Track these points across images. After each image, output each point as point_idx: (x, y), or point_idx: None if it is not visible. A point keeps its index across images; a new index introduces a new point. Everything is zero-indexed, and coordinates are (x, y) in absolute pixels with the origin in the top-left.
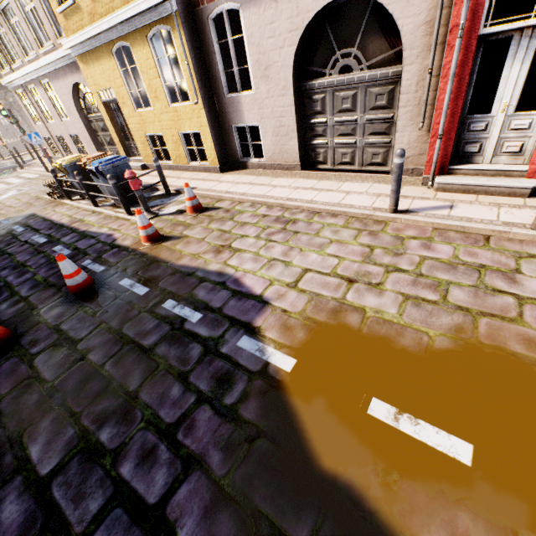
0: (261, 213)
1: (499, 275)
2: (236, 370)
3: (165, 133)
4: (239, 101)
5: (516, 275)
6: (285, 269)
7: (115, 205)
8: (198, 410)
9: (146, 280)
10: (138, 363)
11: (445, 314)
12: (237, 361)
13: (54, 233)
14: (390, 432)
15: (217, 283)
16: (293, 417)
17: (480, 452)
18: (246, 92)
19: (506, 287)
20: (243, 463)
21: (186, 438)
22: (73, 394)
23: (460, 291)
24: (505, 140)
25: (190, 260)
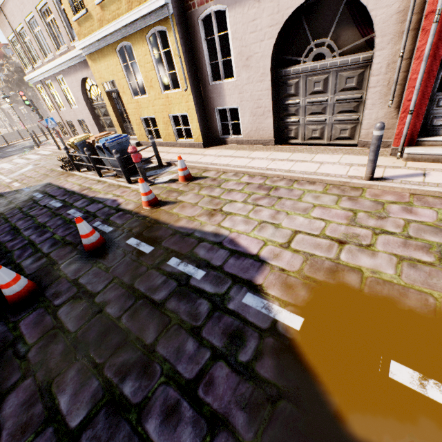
0: (245, 181)
1: None
2: (246, 327)
3: (157, 116)
4: (221, 87)
5: None
6: (275, 230)
7: (117, 175)
8: (215, 367)
9: (150, 240)
10: (152, 317)
11: None
12: (245, 318)
13: (67, 198)
14: (419, 399)
15: (214, 243)
16: (312, 378)
17: None
18: (228, 80)
19: None
20: (269, 426)
21: (207, 395)
22: (94, 345)
23: None
24: None
25: (187, 222)
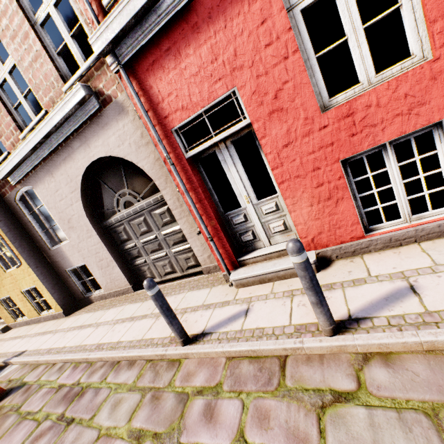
0: (60, 382)
1: None
2: None
3: (11, 294)
4: (62, 250)
5: None
6: None
7: None
8: None
9: None
10: None
11: None
12: None
13: None
14: None
15: None
16: None
17: None
18: (64, 242)
19: None
20: None
21: None
22: None
23: None
24: (268, 223)
25: None
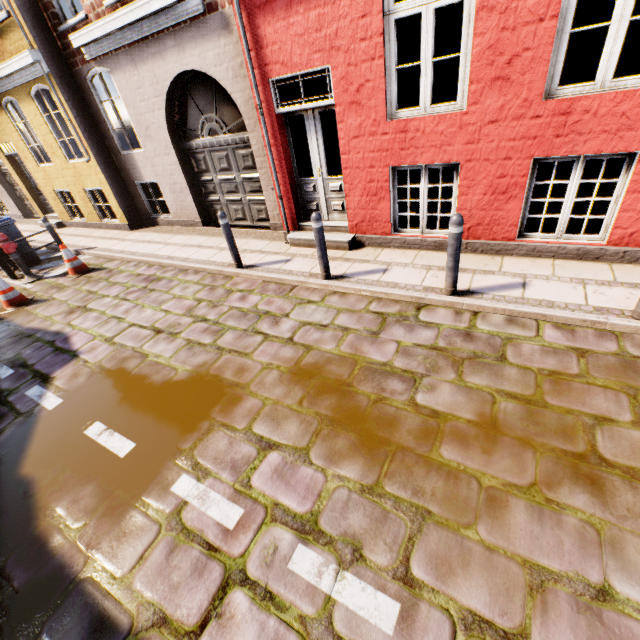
0: (138, 272)
1: (272, 319)
2: (9, 413)
3: (72, 189)
4: (133, 159)
5: (282, 319)
6: (115, 325)
7: None
8: None
9: None
10: None
11: (204, 354)
12: (15, 406)
13: None
14: (89, 443)
15: (48, 342)
16: (27, 442)
17: (137, 448)
18: (138, 150)
19: (266, 329)
20: None
21: None
22: None
23: (231, 335)
24: (331, 200)
25: (40, 323)
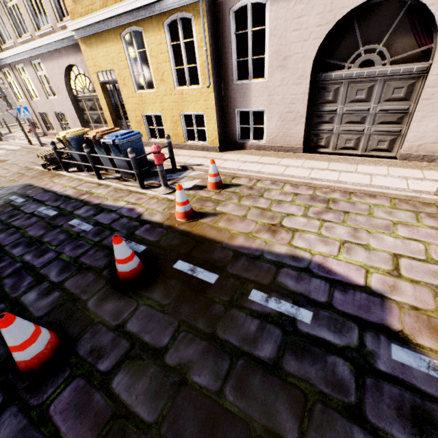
0: (290, 191)
1: None
2: (426, 403)
3: (165, 113)
4: (248, 88)
5: None
6: (369, 253)
7: (122, 178)
8: None
9: (208, 264)
10: (272, 390)
11: None
12: (415, 386)
13: (62, 205)
14: None
15: (299, 269)
16: None
17: None
18: (257, 80)
19: None
20: None
21: None
22: None
23: None
24: None
25: (246, 240)
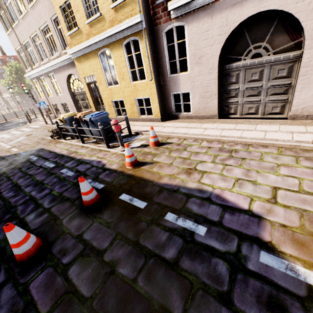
0: (205, 145)
1: None
2: (280, 293)
3: (125, 99)
4: (177, 78)
5: None
6: (255, 187)
7: (96, 142)
8: None
9: (141, 196)
10: (170, 280)
11: None
12: (273, 281)
13: (58, 160)
14: None
15: (203, 198)
16: None
17: None
18: (183, 73)
19: None
20: None
21: None
22: None
23: None
24: None
25: (169, 180)
